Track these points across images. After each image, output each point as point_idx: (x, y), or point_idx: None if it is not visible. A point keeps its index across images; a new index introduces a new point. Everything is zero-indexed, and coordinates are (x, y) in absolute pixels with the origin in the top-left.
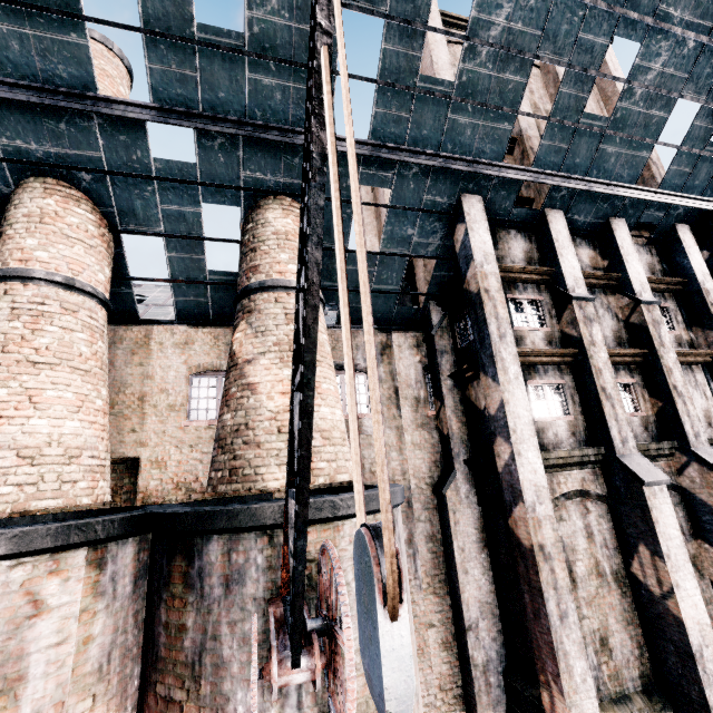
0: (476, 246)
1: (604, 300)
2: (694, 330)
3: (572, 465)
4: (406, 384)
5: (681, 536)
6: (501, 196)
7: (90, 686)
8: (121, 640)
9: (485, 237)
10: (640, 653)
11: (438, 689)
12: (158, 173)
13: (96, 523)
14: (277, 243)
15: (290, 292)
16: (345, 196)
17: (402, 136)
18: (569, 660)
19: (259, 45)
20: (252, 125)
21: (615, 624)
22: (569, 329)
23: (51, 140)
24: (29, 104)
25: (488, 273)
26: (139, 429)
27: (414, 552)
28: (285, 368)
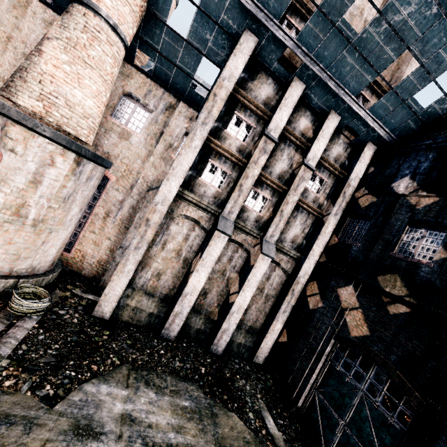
0: (229, 66)
1: (292, 153)
2: (329, 201)
3: (200, 207)
4: (169, 134)
5: (217, 258)
6: (271, 48)
7: None
8: None
9: (239, 65)
10: (172, 288)
11: (97, 261)
12: None
13: None
14: None
15: (96, 16)
16: None
17: None
18: (128, 262)
19: None
20: None
21: (170, 273)
22: (253, 150)
23: None
24: None
25: (224, 86)
26: (0, 54)
27: (121, 208)
28: (64, 54)
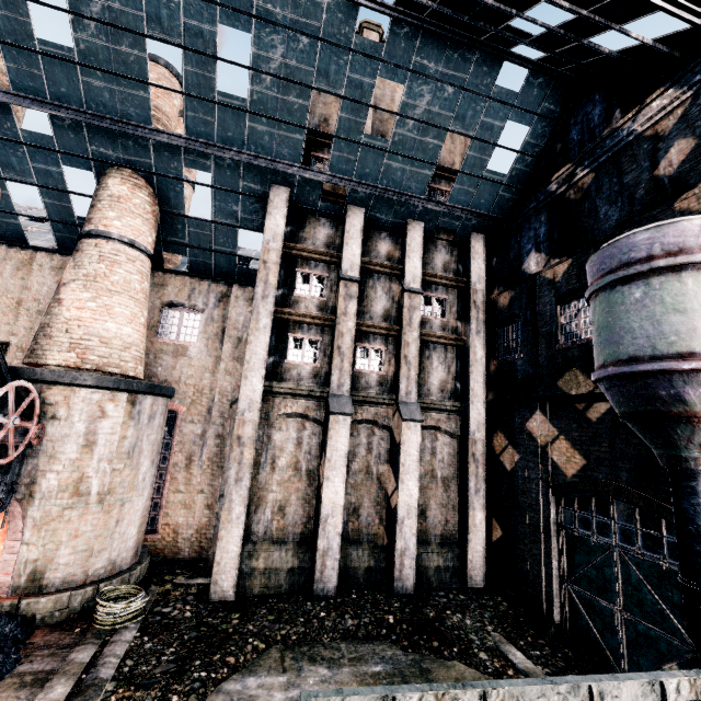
0: (269, 227)
1: (387, 285)
2: (462, 320)
3: (301, 396)
4: (233, 327)
5: (347, 450)
6: (308, 190)
7: None
8: None
9: (280, 221)
10: (307, 521)
11: (195, 531)
12: (26, 140)
13: None
14: (110, 204)
15: (109, 241)
16: (176, 174)
17: (212, 135)
18: (233, 504)
19: (86, 57)
20: (89, 114)
21: (295, 500)
22: (337, 301)
23: None
24: None
25: (272, 249)
26: (13, 323)
27: (204, 443)
28: (86, 292)
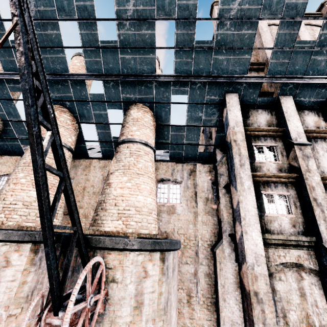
0: (231, 118)
1: (324, 145)
2: None
3: (290, 245)
4: (201, 190)
5: None
6: (250, 92)
7: (21, 303)
8: (40, 287)
9: (237, 113)
10: None
11: None
12: (91, 99)
13: (36, 234)
14: (133, 123)
15: (134, 143)
16: (166, 100)
17: (190, 70)
18: None
19: (123, 43)
20: (123, 75)
21: None
22: (293, 162)
23: (57, 92)
24: (50, 80)
25: (237, 131)
26: (81, 201)
27: (197, 281)
28: (124, 176)
